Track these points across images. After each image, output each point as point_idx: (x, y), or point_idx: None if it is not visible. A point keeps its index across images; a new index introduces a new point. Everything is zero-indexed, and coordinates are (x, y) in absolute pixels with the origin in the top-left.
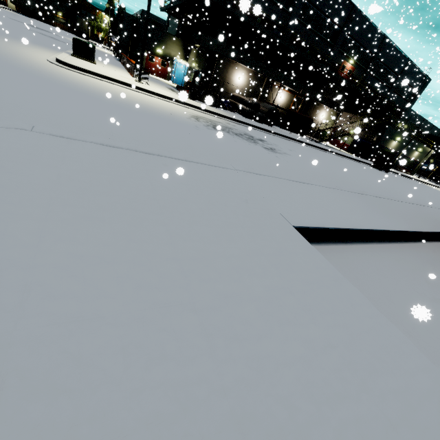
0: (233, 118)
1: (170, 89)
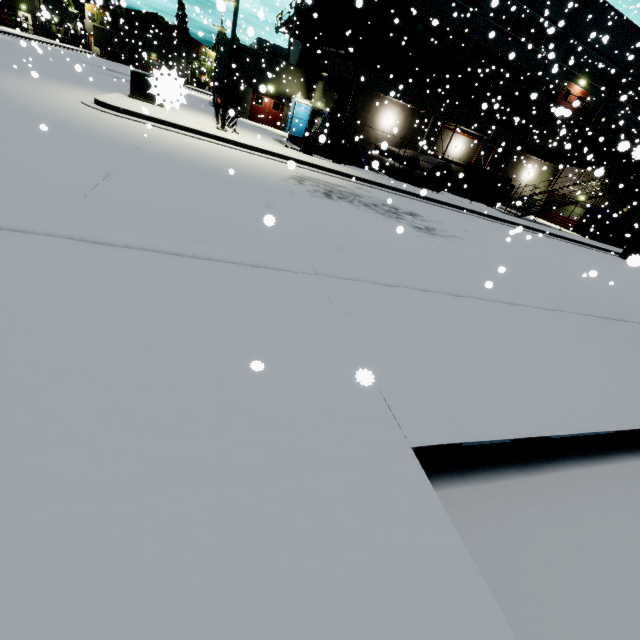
0: (369, 180)
1: (278, 141)
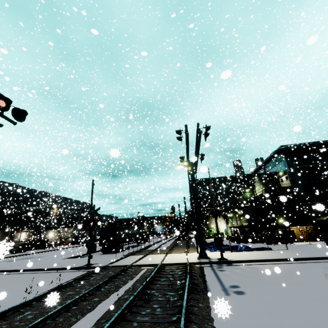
0: (8, 256)
1: None
